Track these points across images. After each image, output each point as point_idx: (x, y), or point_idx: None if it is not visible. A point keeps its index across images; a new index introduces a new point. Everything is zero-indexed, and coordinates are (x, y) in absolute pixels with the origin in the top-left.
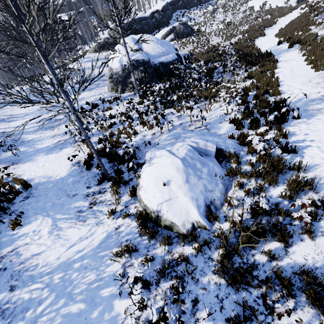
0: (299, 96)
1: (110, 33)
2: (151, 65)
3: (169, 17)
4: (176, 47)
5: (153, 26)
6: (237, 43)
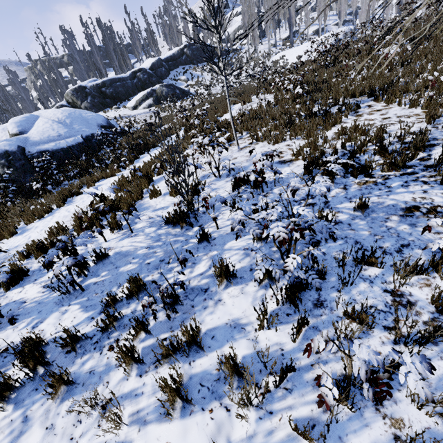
0: (12, 245)
1: (68, 98)
2: (21, 156)
3: (163, 76)
4: (146, 117)
5: (135, 87)
6: (151, 124)
